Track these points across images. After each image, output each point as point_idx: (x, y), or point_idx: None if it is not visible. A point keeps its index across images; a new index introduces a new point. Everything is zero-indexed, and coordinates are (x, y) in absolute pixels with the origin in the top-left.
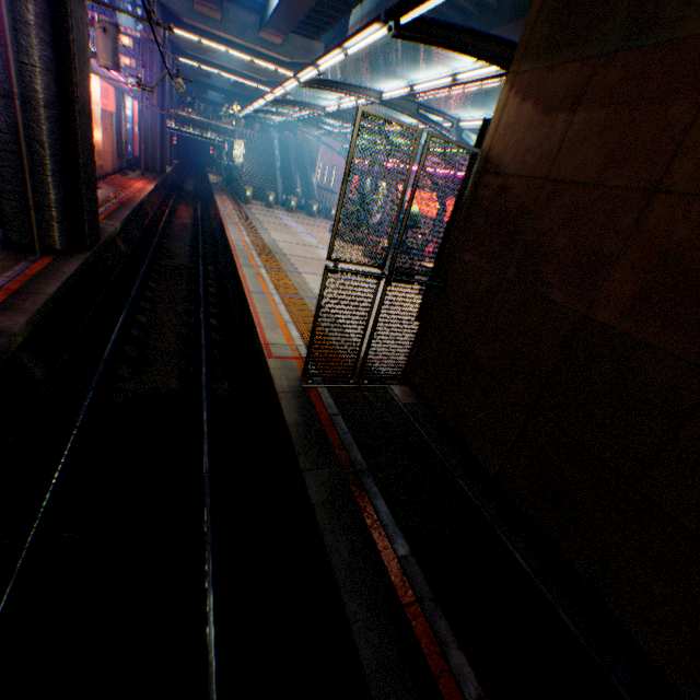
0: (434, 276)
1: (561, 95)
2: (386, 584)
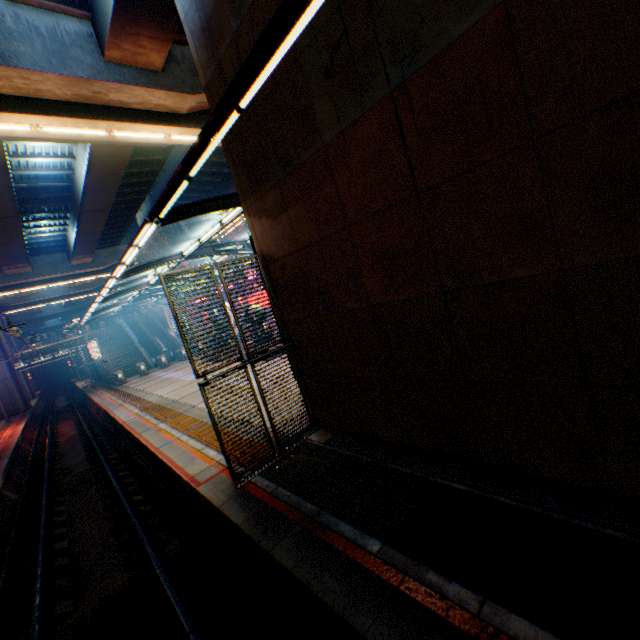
0: (283, 340)
1: (276, 207)
2: (377, 581)
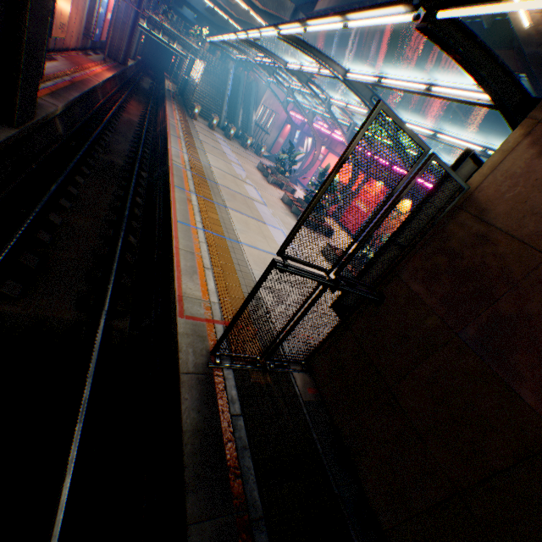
0: (372, 287)
1: None
2: None
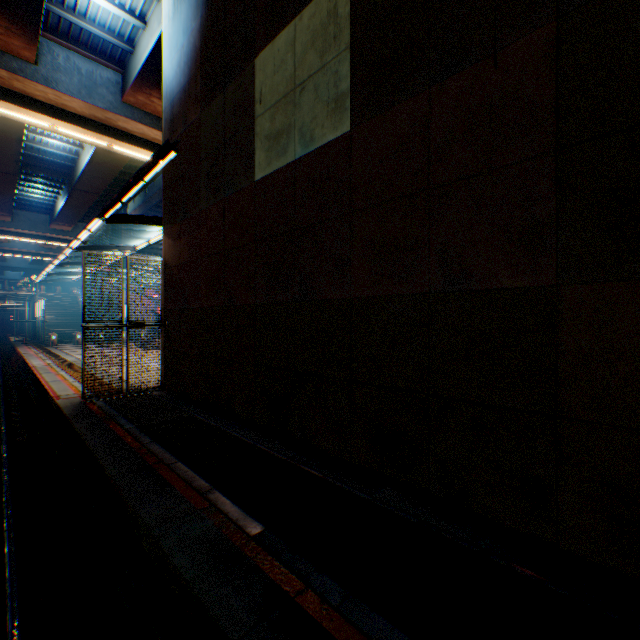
0: (160, 321)
1: (177, 235)
2: (115, 434)
